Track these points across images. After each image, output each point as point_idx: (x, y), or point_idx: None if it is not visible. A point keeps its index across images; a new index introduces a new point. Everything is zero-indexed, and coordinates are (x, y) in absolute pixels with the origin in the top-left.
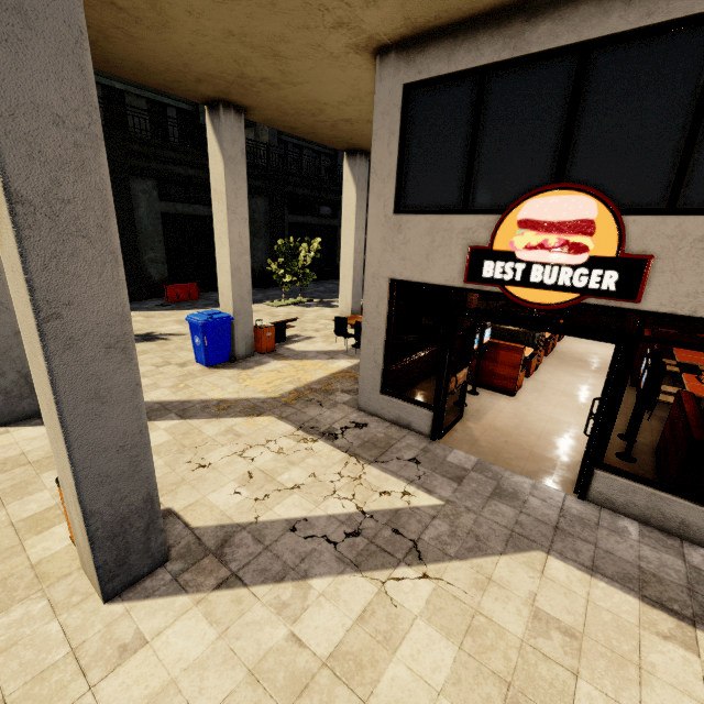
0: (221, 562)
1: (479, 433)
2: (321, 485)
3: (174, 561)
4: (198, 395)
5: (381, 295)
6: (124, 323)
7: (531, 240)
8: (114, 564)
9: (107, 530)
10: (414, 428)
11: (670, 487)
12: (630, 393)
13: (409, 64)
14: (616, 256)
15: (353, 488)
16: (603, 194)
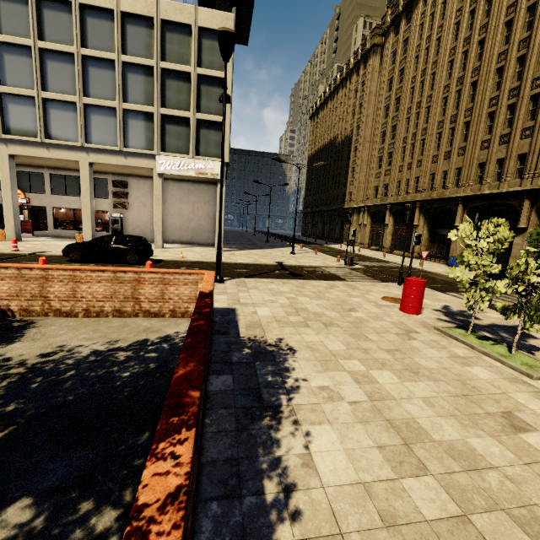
0: None
1: None
2: None
3: None
4: None
5: None
6: None
7: None
8: None
9: None
10: None
11: (44, 230)
12: None
13: None
14: (25, 198)
15: None
16: (21, 190)
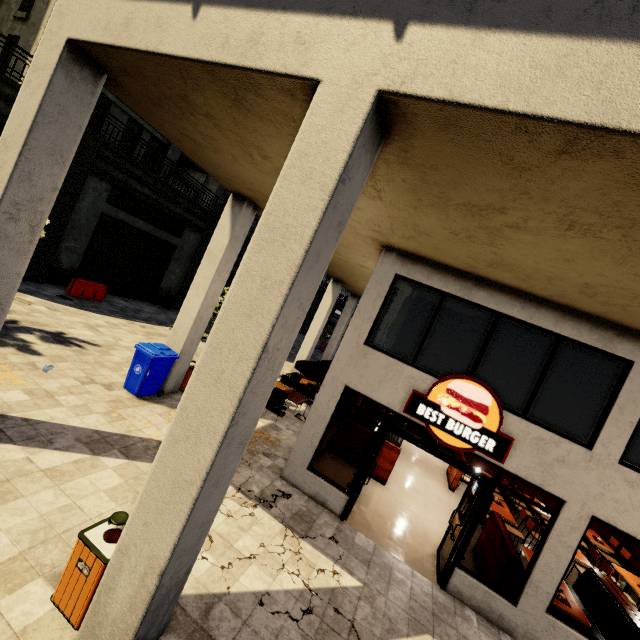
0: (211, 637)
1: (370, 518)
2: (272, 557)
3: (168, 634)
4: (136, 431)
5: (335, 394)
6: (254, 426)
7: (452, 403)
8: (140, 639)
9: (157, 603)
10: (328, 506)
11: (496, 588)
12: (450, 496)
13: (403, 265)
14: (496, 432)
15: (297, 563)
16: (496, 395)
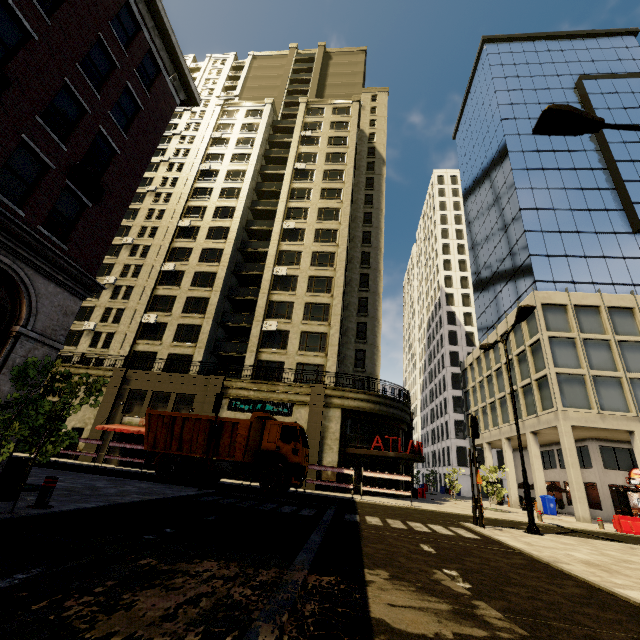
0: None
1: None
2: None
3: None
4: None
5: (607, 487)
6: None
7: (637, 476)
8: None
9: None
10: None
11: None
12: None
13: (598, 442)
14: None
15: None
16: None
